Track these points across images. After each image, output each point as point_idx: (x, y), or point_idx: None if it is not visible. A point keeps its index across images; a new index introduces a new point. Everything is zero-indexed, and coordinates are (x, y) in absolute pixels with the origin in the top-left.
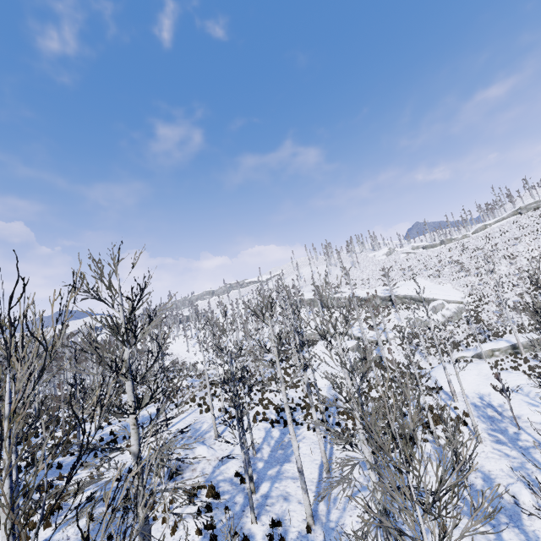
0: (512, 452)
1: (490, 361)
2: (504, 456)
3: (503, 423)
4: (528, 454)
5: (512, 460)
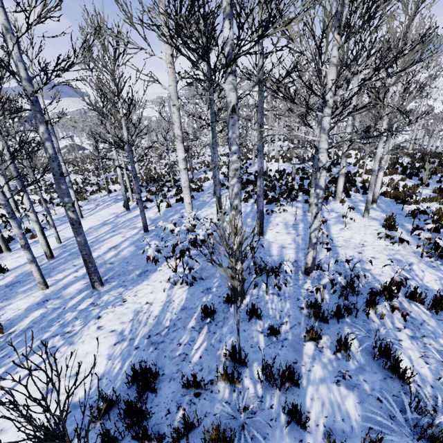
0: None
1: None
2: None
3: None
4: None
5: None
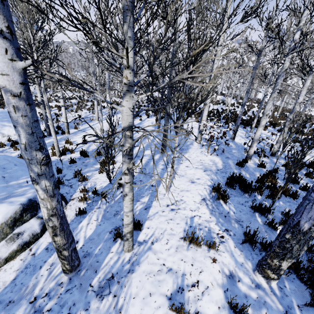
0: None
1: None
2: None
3: None
4: None
5: None
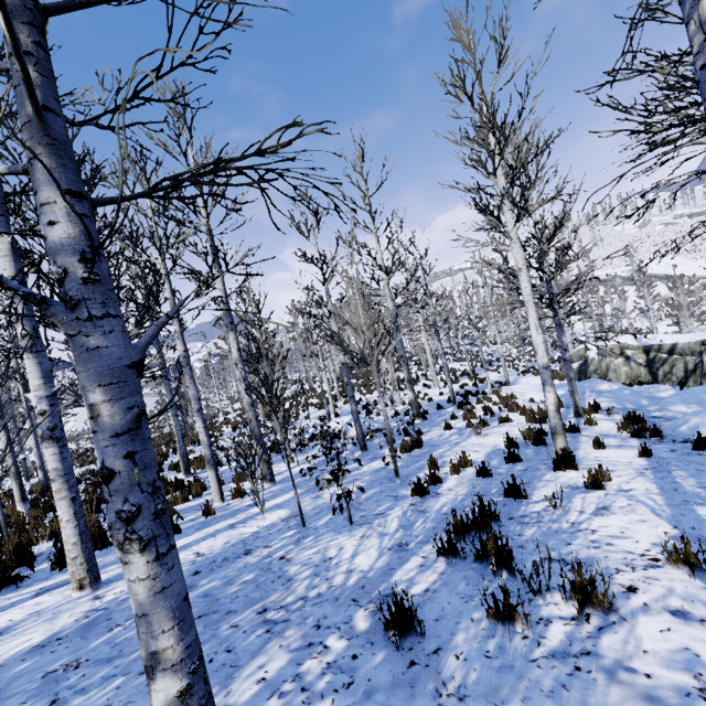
0: None
1: None
2: None
3: None
4: None
5: None
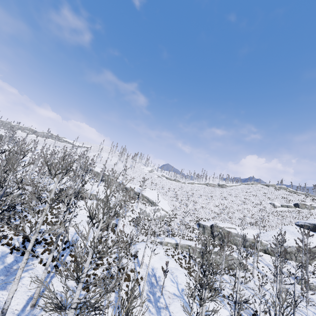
0: (153, 309)
1: (164, 247)
2: (148, 311)
3: (156, 289)
4: (159, 312)
5: (151, 315)
